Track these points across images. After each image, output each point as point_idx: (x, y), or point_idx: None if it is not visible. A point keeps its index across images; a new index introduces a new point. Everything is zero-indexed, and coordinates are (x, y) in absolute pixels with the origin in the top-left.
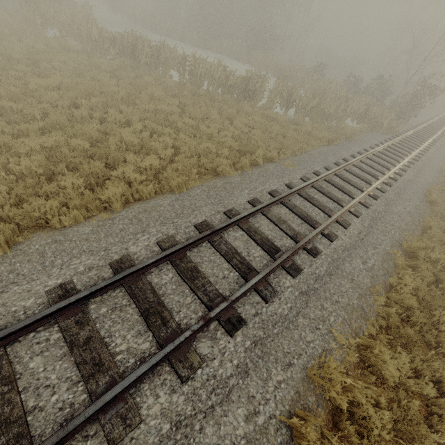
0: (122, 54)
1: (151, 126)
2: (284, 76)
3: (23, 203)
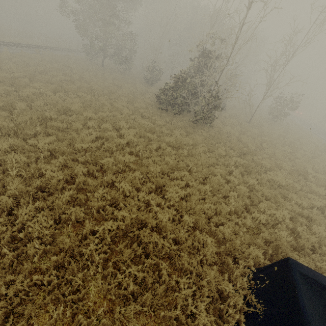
0: None
1: None
2: None
3: None
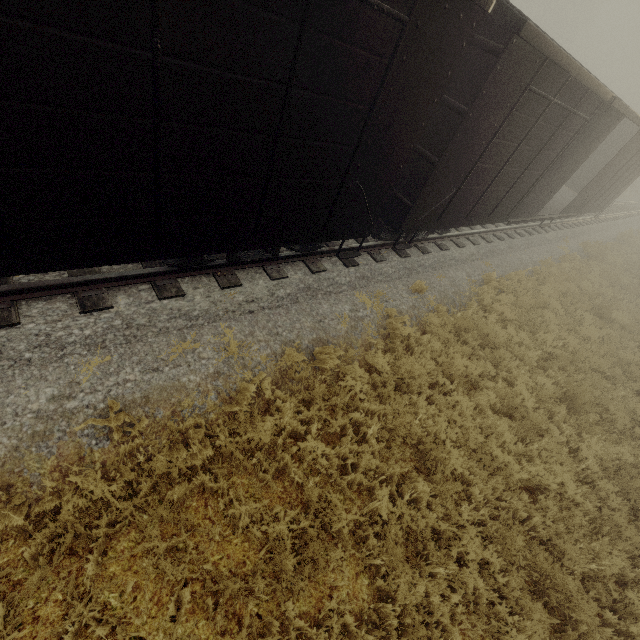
0: None
1: None
2: None
3: None
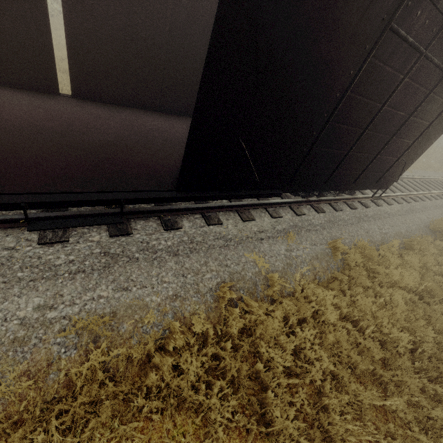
0: None
1: None
2: None
3: None
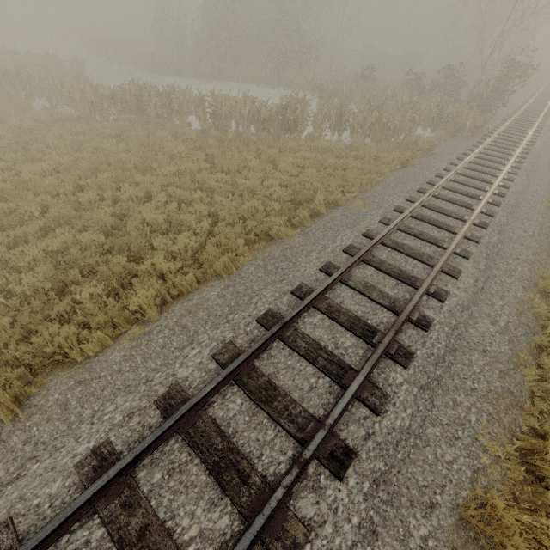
0: (127, 111)
1: (177, 194)
2: (326, 92)
3: (32, 336)
